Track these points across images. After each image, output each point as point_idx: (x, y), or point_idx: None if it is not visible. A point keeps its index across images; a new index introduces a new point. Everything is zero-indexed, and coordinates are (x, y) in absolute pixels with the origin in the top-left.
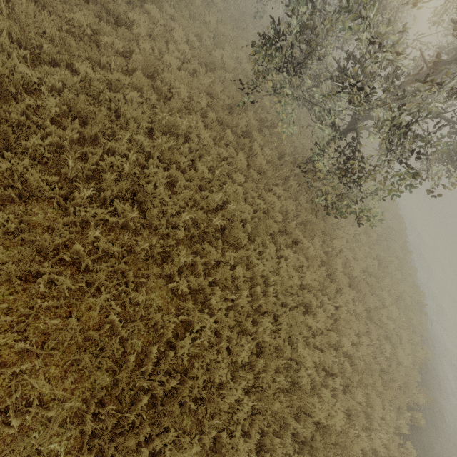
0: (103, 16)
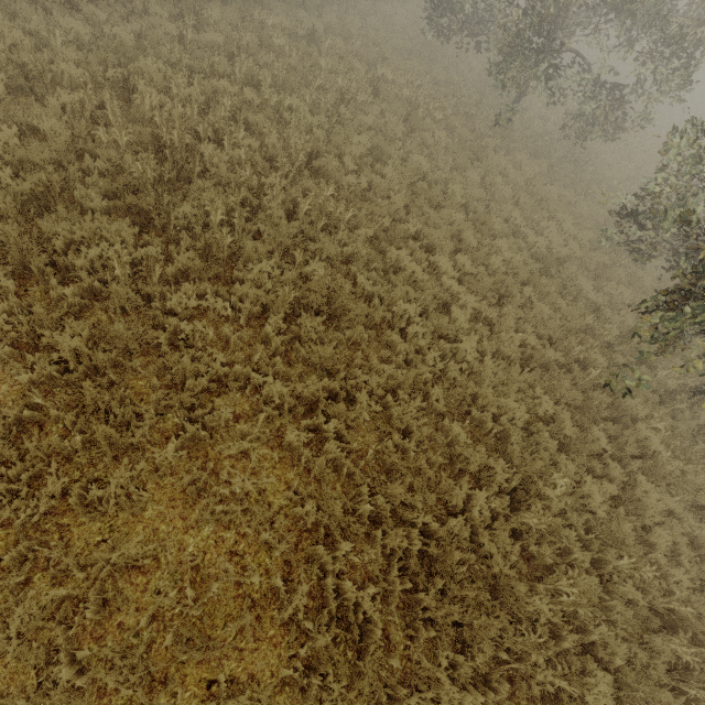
0: (363, 336)
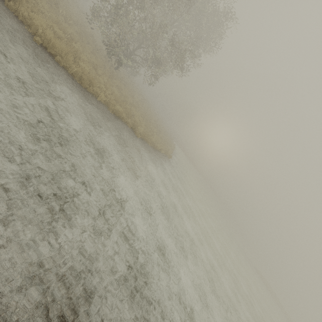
0: None
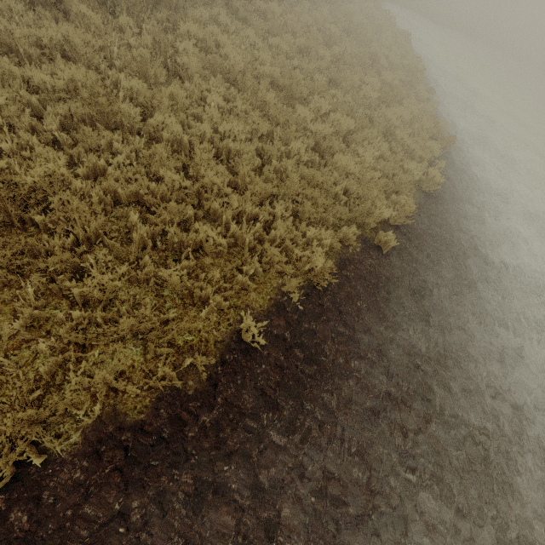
0: None
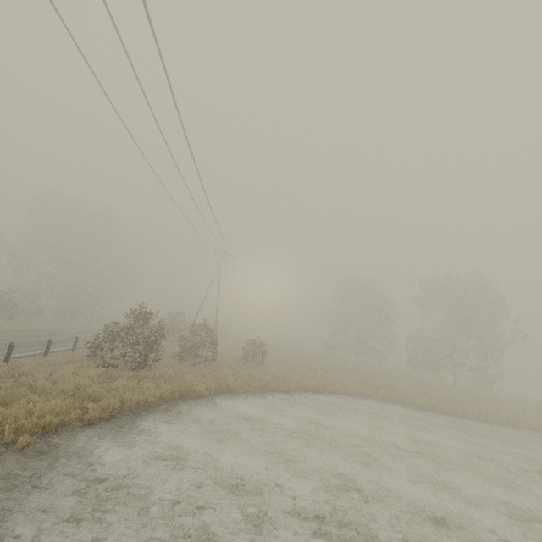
0: None
